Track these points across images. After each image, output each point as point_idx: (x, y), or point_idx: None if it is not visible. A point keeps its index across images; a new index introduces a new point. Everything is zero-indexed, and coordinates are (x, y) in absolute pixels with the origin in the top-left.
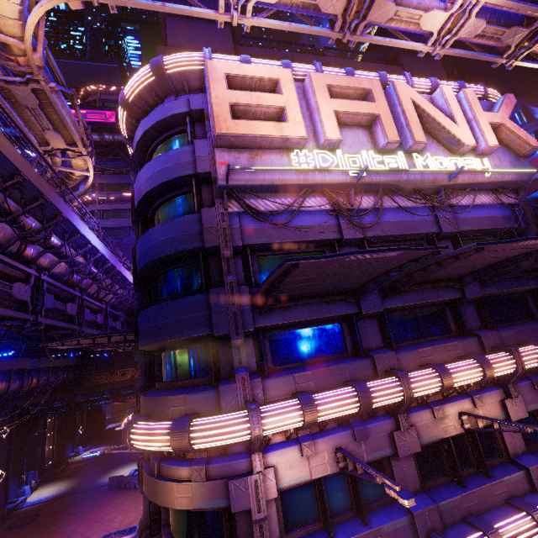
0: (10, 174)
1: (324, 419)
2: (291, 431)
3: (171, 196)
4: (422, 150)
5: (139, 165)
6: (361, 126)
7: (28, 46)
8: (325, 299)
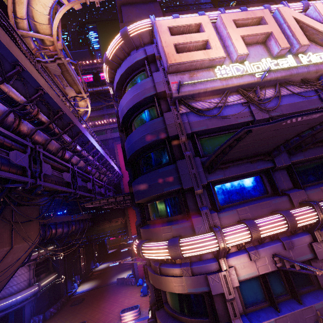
0: (56, 111)
1: (263, 236)
2: (243, 244)
3: (142, 110)
4: (304, 51)
5: (118, 97)
6: (259, 43)
7: (54, 38)
8: (250, 160)
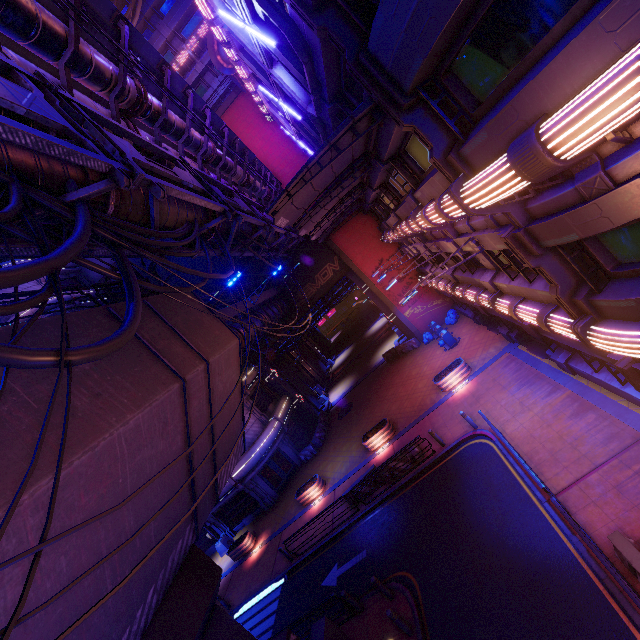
0: None
1: None
2: None
3: None
4: None
5: None
6: None
7: None
8: None
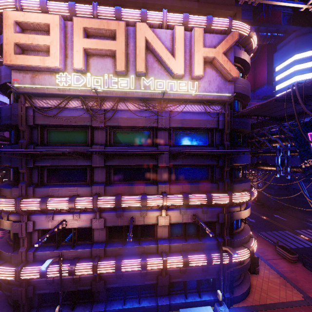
0: None
1: (52, 209)
2: (37, 210)
3: (10, 91)
4: (150, 74)
5: None
6: (111, 56)
7: None
8: (70, 157)
